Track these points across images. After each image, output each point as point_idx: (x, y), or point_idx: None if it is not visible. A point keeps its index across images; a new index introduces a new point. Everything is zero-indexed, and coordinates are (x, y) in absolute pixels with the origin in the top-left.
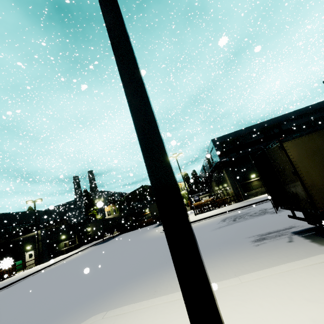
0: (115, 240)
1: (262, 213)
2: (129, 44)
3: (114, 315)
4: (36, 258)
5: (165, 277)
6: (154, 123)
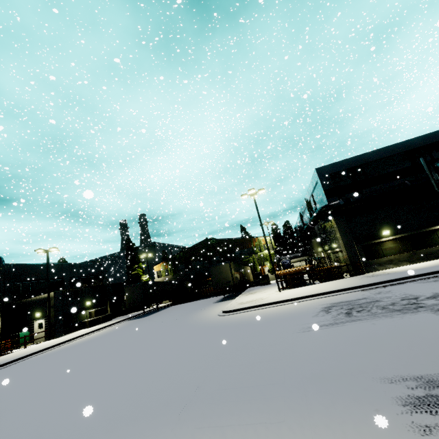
0: (157, 315)
1: (412, 308)
2: None
3: None
4: (45, 330)
5: None
6: None
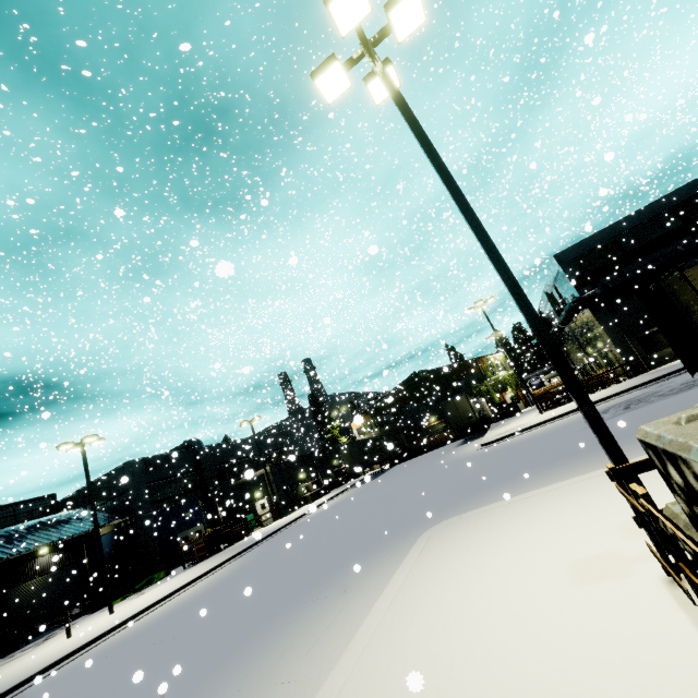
0: (390, 474)
1: (686, 388)
2: (515, 279)
3: (472, 514)
4: (273, 509)
5: (520, 486)
6: (543, 325)
